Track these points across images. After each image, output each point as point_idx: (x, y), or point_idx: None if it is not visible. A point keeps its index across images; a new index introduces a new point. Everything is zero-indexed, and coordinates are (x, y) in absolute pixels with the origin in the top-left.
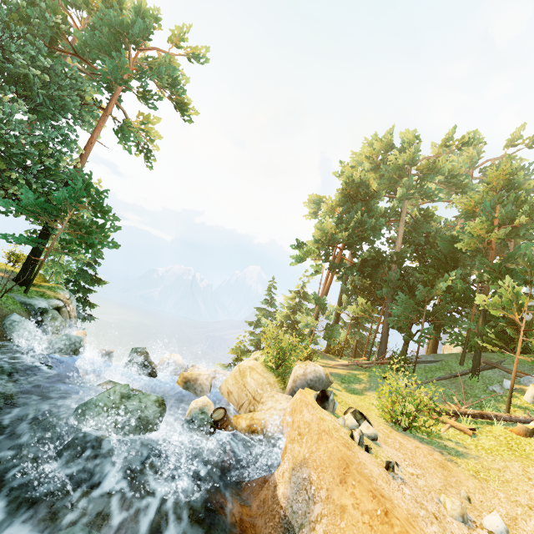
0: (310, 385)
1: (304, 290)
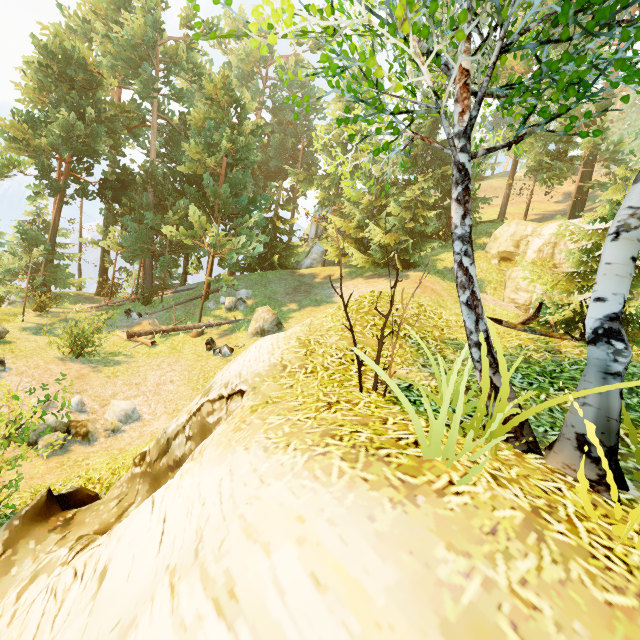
0: None
1: (43, 219)
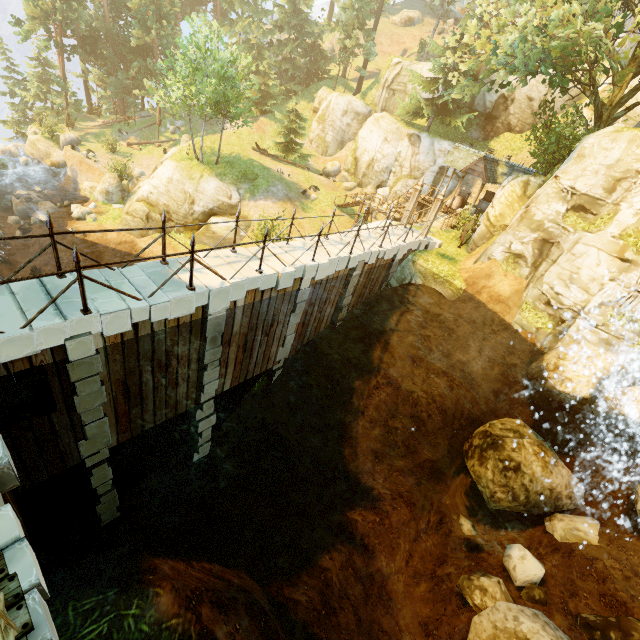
0: (70, 144)
1: (43, 57)
